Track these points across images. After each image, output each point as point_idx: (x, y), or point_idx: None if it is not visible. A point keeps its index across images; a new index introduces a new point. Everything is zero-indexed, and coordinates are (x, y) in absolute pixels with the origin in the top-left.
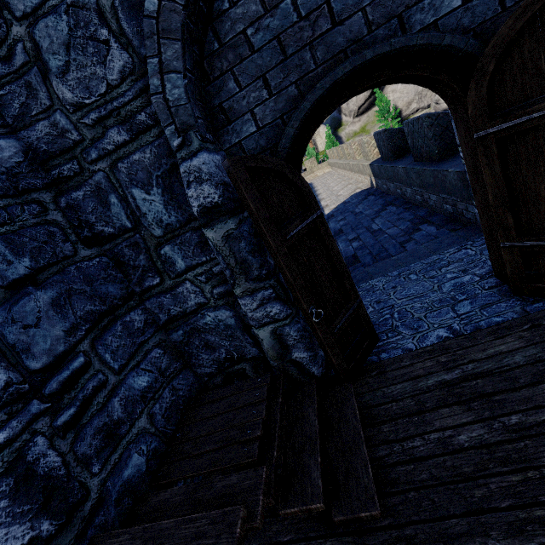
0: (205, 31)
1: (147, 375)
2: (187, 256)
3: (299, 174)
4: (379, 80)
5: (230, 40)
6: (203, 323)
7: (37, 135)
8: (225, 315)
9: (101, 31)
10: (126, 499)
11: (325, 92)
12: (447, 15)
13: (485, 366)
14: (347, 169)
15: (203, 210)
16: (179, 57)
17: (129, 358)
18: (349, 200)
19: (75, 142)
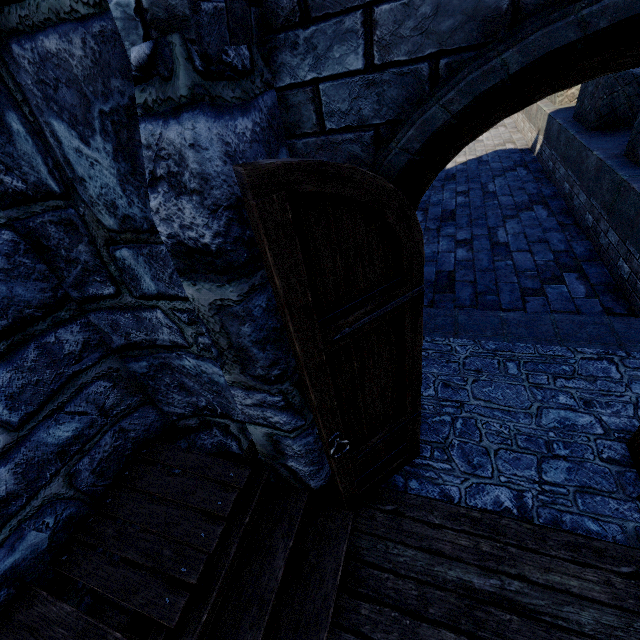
0: None
1: (76, 421)
2: (161, 279)
3: (412, 215)
4: None
5: None
6: (178, 363)
7: None
8: (211, 370)
9: None
10: (5, 590)
11: (584, 39)
12: None
13: (535, 600)
14: None
15: (179, 247)
16: None
17: (46, 400)
18: (489, 159)
19: None
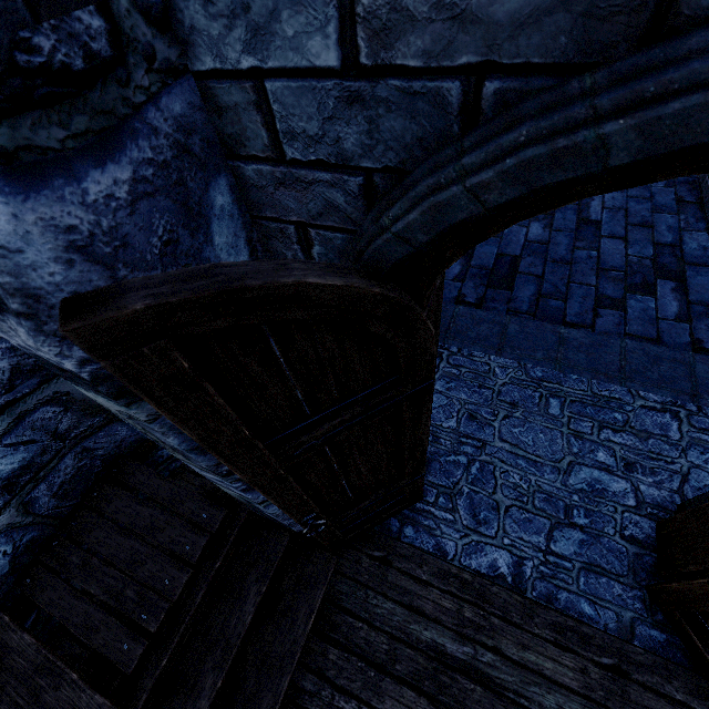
0: None
1: (22, 451)
2: None
3: (415, 316)
4: None
5: None
6: None
7: None
8: None
9: None
10: None
11: None
12: None
13: (504, 675)
14: None
15: (42, 359)
16: None
17: None
18: None
19: None
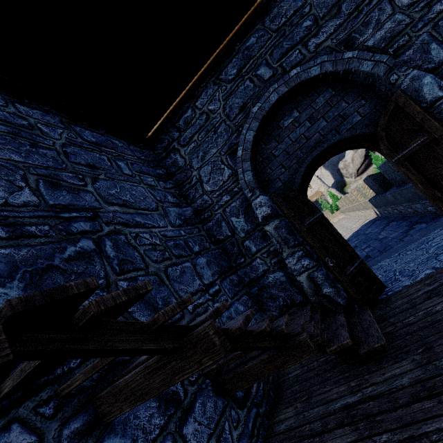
0: (256, 156)
1: (243, 306)
2: (257, 244)
3: (305, 198)
4: (334, 152)
5: (266, 156)
6: (267, 282)
7: (197, 205)
8: (279, 275)
9: (222, 166)
10: None
11: (310, 162)
12: (356, 123)
13: None
14: (355, 210)
15: (264, 218)
16: (249, 166)
17: (234, 295)
18: (360, 228)
19: (210, 204)
